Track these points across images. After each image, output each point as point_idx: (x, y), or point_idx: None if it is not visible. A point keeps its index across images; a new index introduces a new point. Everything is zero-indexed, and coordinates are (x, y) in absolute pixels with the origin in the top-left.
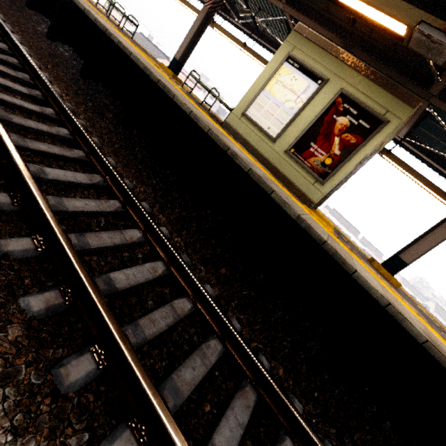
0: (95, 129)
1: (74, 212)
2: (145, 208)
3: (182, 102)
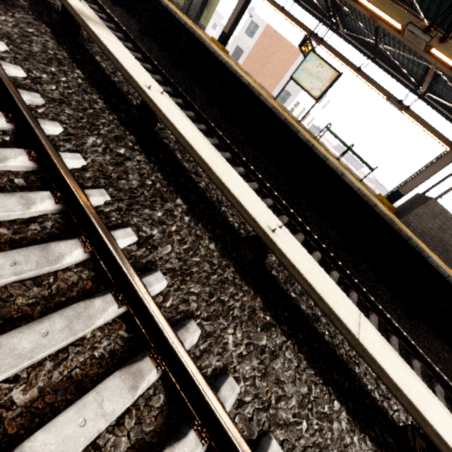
0: None
1: None
2: None
3: None
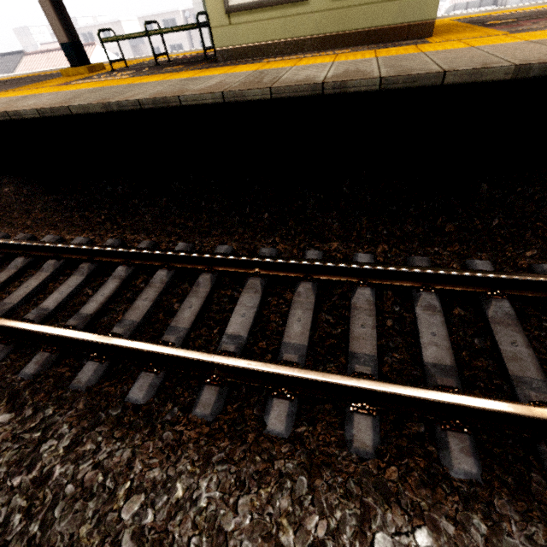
0: (154, 232)
1: (307, 341)
2: (318, 257)
3: (198, 95)
